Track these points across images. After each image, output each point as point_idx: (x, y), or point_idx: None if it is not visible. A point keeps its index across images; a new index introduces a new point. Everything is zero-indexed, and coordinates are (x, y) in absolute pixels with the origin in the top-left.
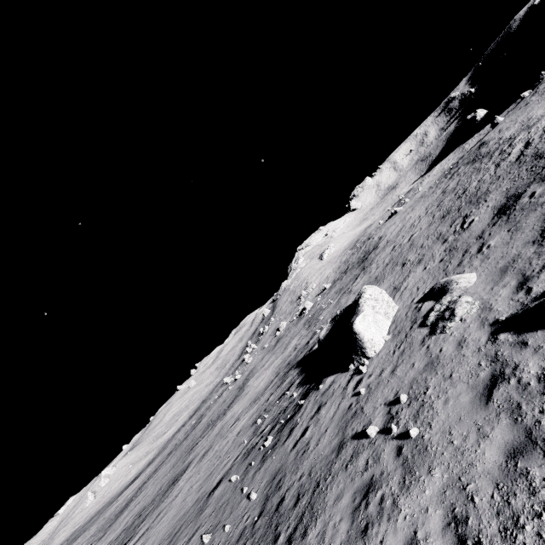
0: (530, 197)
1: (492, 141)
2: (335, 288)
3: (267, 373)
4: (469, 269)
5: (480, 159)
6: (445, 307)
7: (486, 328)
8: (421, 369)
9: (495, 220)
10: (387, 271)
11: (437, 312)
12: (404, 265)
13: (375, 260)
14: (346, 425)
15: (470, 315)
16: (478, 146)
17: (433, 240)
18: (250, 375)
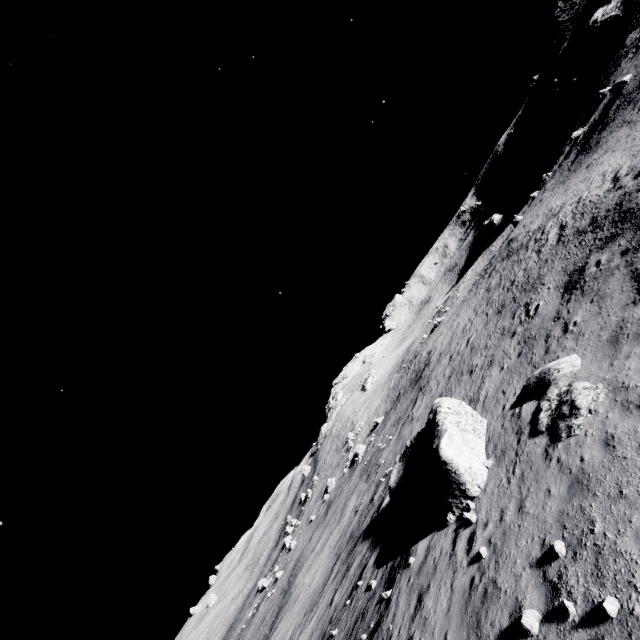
0: (597, 266)
1: (520, 236)
2: (391, 420)
3: (322, 558)
4: (564, 352)
5: (515, 252)
6: (557, 402)
7: (636, 412)
8: (564, 494)
9: (566, 297)
10: (453, 384)
11: (548, 412)
12: (472, 372)
13: (432, 376)
14: (477, 619)
15: (600, 403)
16: (506, 243)
17: (498, 337)
18: (297, 568)
